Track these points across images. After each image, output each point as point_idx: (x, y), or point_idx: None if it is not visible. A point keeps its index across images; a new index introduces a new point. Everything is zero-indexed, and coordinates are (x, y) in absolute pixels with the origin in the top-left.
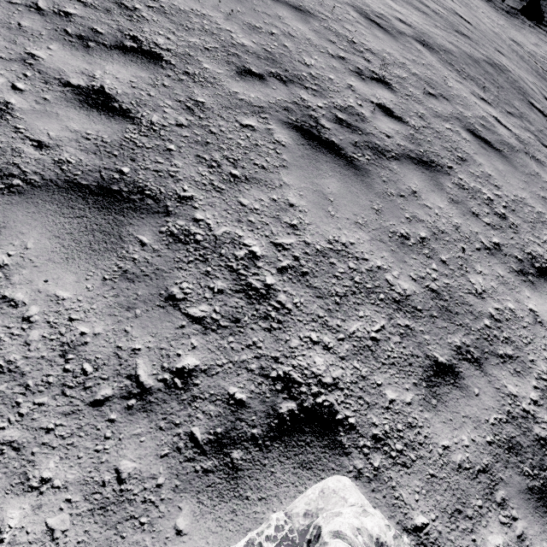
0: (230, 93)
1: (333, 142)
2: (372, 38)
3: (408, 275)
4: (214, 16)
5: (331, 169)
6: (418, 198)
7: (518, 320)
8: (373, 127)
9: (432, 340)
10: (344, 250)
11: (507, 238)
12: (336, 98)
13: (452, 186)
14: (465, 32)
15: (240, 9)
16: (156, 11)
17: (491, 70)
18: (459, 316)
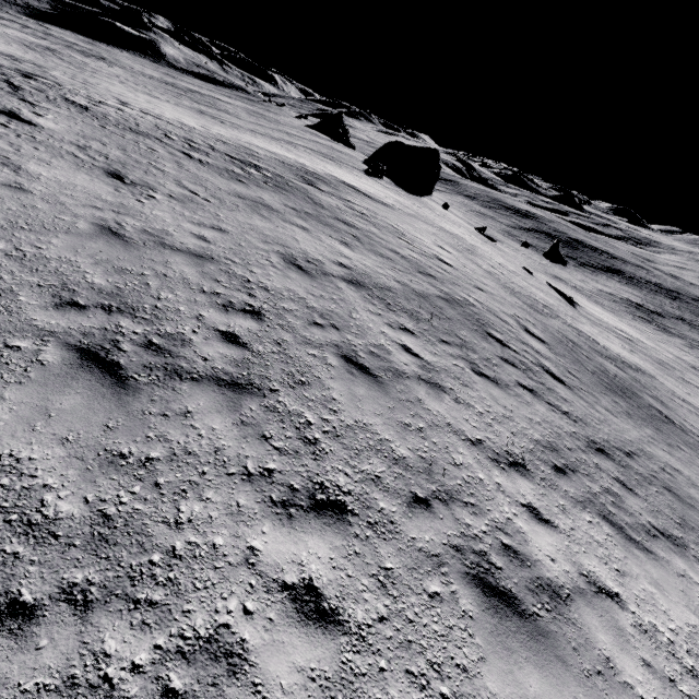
0: (25, 320)
1: (119, 363)
2: (279, 278)
3: (82, 496)
4: (81, 262)
5: (86, 387)
6: (187, 418)
7: (213, 559)
8: (192, 351)
9: (38, 573)
10: (12, 465)
11: (295, 465)
12: (167, 326)
13: (257, 408)
14: (433, 273)
15: (122, 257)
16: (14, 258)
17: (442, 304)
18: (116, 547)
